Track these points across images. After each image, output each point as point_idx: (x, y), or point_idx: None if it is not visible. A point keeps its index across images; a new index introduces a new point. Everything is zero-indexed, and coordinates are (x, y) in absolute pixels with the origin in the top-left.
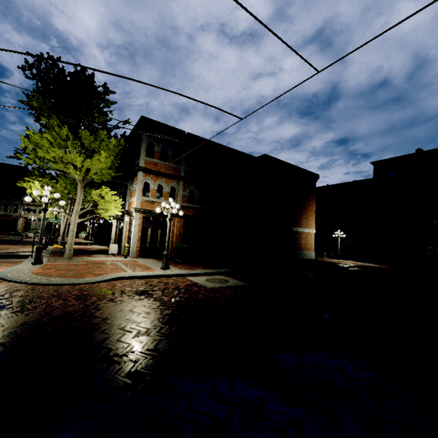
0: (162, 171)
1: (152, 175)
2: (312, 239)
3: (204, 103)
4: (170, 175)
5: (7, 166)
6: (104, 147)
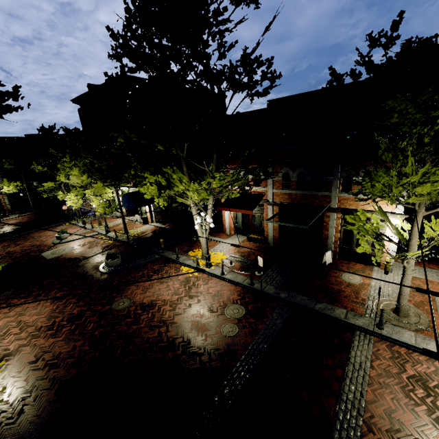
0: None
1: None
2: None
3: None
4: None
5: None
6: None
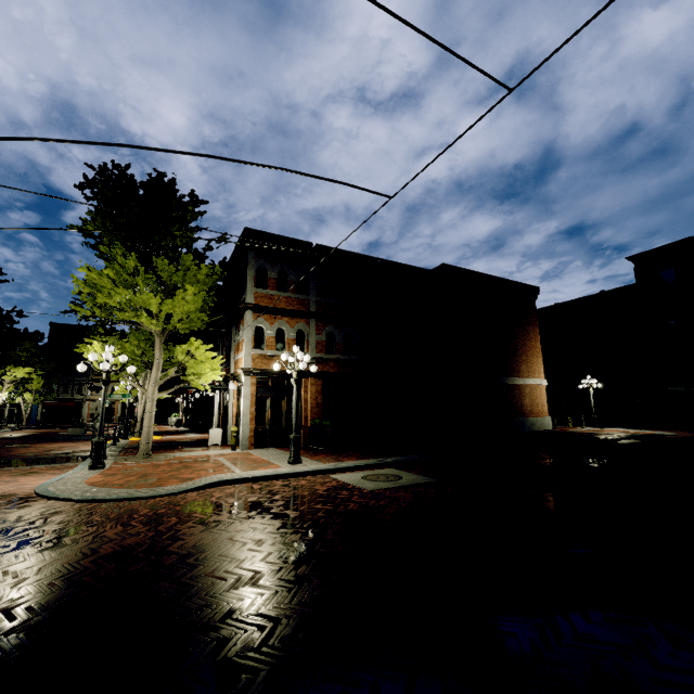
0: (282, 307)
1: (266, 315)
2: (542, 396)
3: (326, 179)
4: (294, 312)
5: (68, 328)
6: (191, 279)
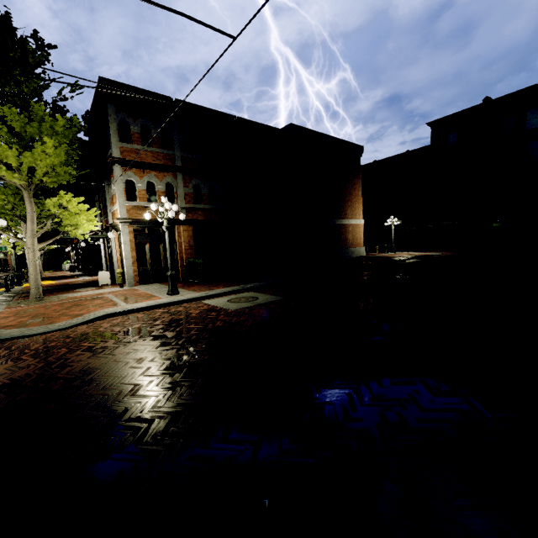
0: (149, 161)
1: (135, 169)
2: (360, 232)
3: (162, 6)
4: (161, 166)
5: None
6: (48, 131)
